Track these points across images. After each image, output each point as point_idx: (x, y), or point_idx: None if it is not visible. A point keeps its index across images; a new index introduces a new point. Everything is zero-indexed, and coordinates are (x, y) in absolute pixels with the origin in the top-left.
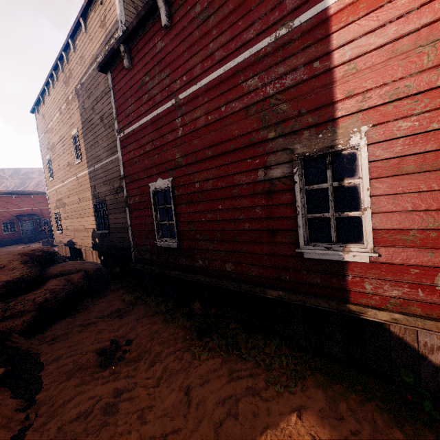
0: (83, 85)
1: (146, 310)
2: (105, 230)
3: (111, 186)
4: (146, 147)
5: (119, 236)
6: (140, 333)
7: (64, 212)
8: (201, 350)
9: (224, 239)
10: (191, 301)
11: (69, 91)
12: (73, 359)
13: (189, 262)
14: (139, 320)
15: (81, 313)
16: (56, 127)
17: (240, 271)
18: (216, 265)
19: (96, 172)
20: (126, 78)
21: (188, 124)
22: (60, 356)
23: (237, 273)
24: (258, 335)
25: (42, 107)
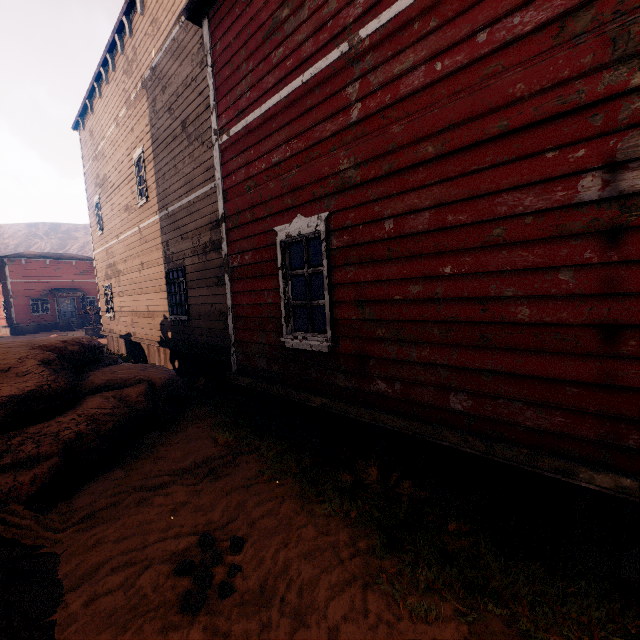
0: (155, 71)
1: (259, 466)
2: (181, 315)
3: (195, 241)
4: (272, 156)
5: (204, 325)
6: (257, 522)
7: (117, 285)
8: (406, 589)
9: (451, 341)
10: (357, 461)
11: (131, 84)
12: (125, 576)
13: (353, 382)
14: (250, 487)
15: (141, 460)
16: (110, 149)
17: (489, 413)
18: (421, 394)
19: (171, 218)
20: (240, 22)
21: (376, 93)
22: (97, 565)
23: (479, 418)
24: (536, 565)
25: (89, 119)
